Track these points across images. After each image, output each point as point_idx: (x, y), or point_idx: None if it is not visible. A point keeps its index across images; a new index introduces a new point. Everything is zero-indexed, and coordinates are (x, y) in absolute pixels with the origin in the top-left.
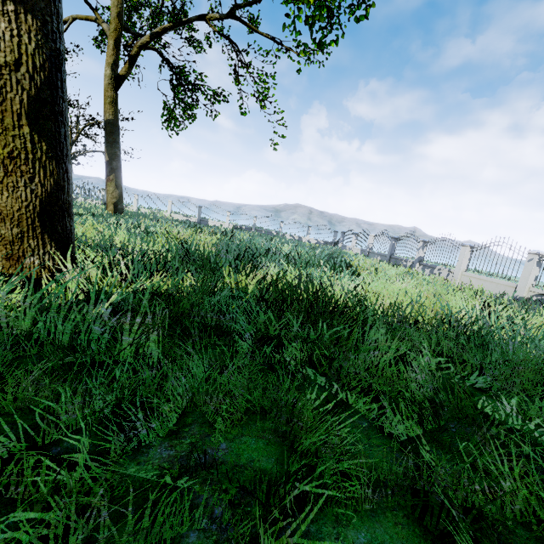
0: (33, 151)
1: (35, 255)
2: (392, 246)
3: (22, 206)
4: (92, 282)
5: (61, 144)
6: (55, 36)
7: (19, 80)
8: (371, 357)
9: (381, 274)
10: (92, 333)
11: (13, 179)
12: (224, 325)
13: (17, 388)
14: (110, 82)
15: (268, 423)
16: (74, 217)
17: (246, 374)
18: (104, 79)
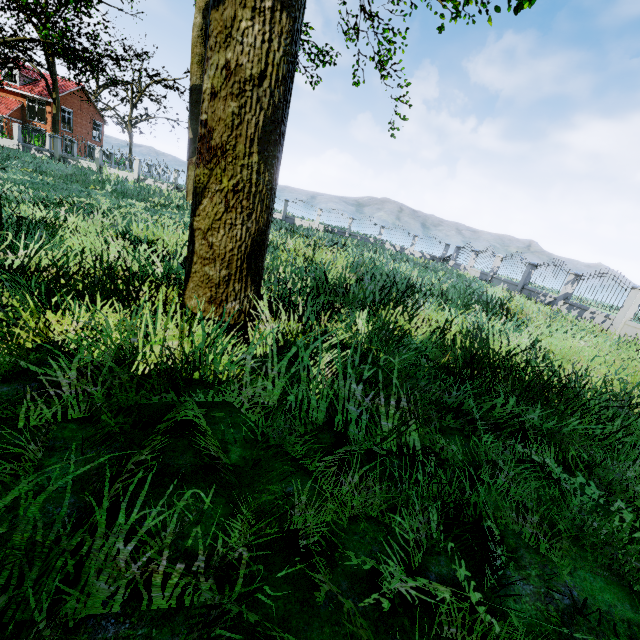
0: (256, 183)
1: (236, 299)
2: (527, 274)
3: (235, 247)
4: (282, 330)
5: (276, 172)
6: (297, 35)
7: (260, 97)
8: (636, 466)
9: (556, 327)
10: (349, 414)
11: (232, 216)
12: (444, 400)
13: (338, 488)
14: (200, 35)
15: (600, 558)
16: (162, 210)
17: (533, 485)
18: (193, 30)
